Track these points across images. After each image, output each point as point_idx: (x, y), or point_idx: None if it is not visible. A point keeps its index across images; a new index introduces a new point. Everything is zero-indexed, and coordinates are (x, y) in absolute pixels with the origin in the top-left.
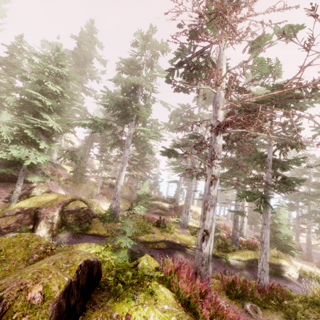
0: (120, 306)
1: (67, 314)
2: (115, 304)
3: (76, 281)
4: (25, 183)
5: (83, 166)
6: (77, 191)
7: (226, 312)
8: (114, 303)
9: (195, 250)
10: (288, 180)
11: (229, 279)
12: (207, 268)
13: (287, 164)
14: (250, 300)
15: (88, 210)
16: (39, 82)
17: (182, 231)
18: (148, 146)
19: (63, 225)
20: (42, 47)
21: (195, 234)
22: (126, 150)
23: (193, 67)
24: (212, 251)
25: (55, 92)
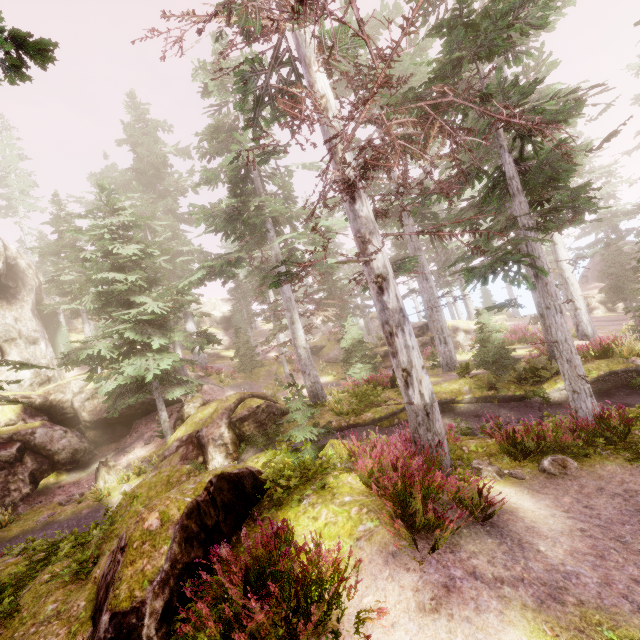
0: (284, 514)
1: (207, 536)
2: (278, 514)
3: (209, 499)
4: (176, 403)
5: (245, 342)
6: (255, 383)
7: (433, 480)
8: (277, 513)
9: (473, 402)
10: (560, 202)
11: (509, 430)
12: (429, 426)
13: (561, 163)
14: (557, 452)
15: (269, 406)
16: (107, 255)
17: (445, 377)
18: (330, 254)
19: (242, 442)
20: (95, 187)
21: (468, 374)
22: (284, 286)
23: (282, 93)
24: (429, 398)
25: (135, 255)
